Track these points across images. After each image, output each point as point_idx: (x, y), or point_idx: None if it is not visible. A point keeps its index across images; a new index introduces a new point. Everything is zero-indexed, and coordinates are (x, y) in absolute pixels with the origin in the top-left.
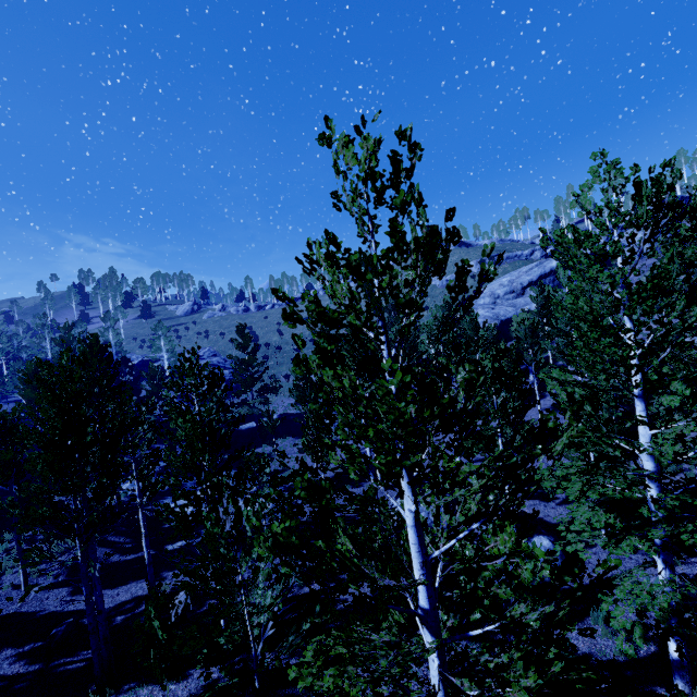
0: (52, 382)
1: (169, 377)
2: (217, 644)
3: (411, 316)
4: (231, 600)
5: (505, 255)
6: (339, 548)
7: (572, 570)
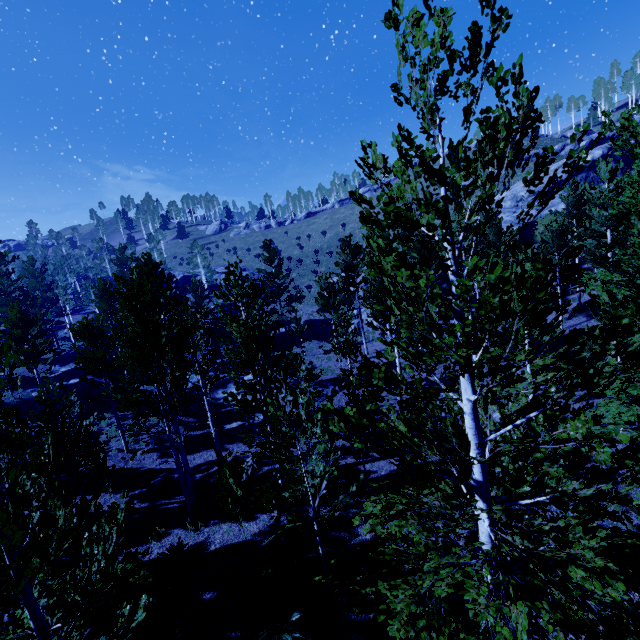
0: (129, 294)
1: (207, 290)
2: (284, 497)
3: (473, 216)
4: (291, 467)
5: (532, 153)
6: (400, 429)
7: (635, 455)
